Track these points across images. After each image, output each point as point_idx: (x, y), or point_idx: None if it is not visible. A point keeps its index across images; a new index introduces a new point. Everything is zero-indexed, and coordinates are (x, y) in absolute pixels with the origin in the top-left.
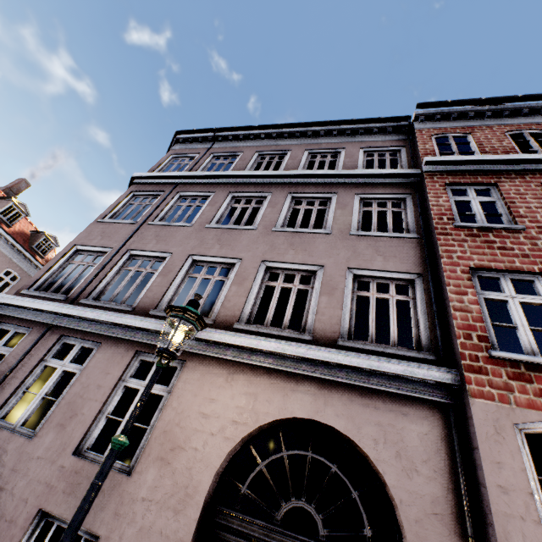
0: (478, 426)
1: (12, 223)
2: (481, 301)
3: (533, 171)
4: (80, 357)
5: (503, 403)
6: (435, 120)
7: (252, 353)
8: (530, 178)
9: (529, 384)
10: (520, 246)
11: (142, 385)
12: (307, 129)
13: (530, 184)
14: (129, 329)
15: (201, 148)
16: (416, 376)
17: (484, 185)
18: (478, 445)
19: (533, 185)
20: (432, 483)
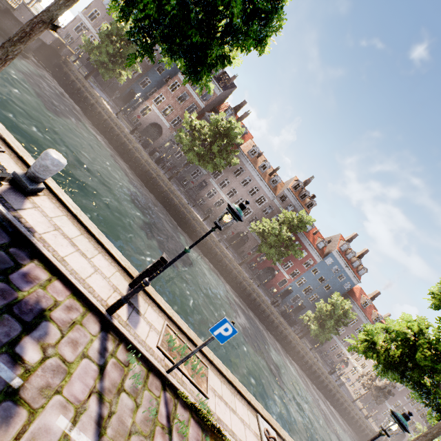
0: None
1: None
2: None
3: None
4: None
5: None
6: None
7: None
8: None
9: None
10: None
11: None
12: None
13: None
14: None
15: None
16: (412, 436)
17: None
18: None
19: None
20: (407, 438)
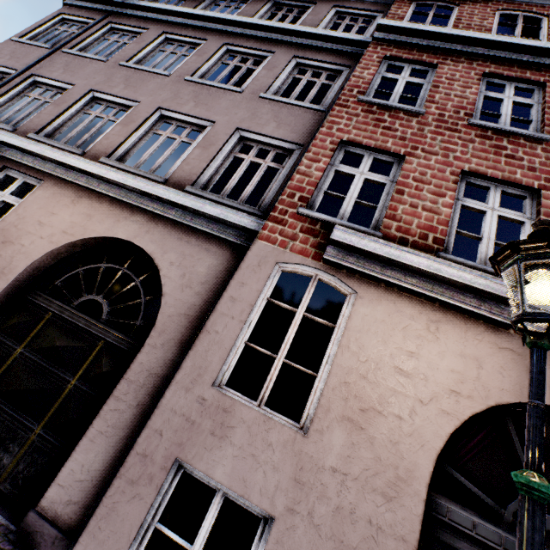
0: (247, 259)
1: None
2: (331, 172)
3: (486, 58)
4: None
5: (280, 247)
6: None
7: (103, 183)
8: (477, 65)
9: (314, 238)
10: (405, 129)
11: (0, 195)
12: None
13: (472, 71)
14: (1, 146)
15: None
16: (227, 219)
17: (426, 65)
18: (237, 271)
19: (474, 72)
20: (198, 296)
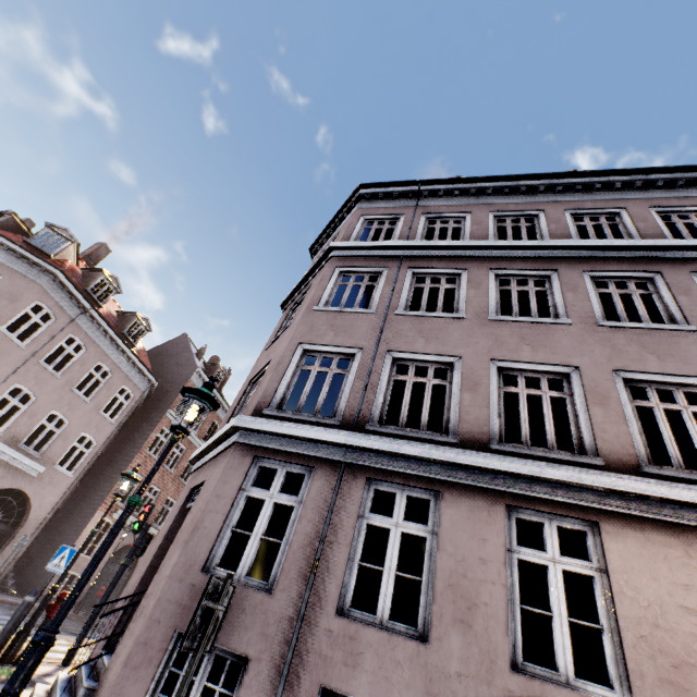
0: None
1: (102, 303)
2: None
3: None
4: None
5: None
6: None
7: None
8: None
9: None
10: None
11: (547, 559)
12: (556, 182)
13: None
14: (477, 472)
15: (402, 207)
16: None
17: None
18: None
19: None
20: None
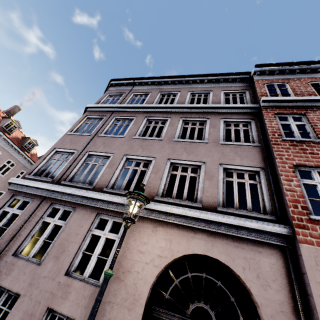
0: (306, 260)
1: (11, 132)
2: (301, 185)
3: None
4: (55, 213)
5: (319, 247)
6: (266, 74)
7: (167, 215)
8: None
9: None
10: None
11: (102, 233)
12: (189, 79)
13: None
14: (92, 200)
15: (126, 89)
16: (266, 230)
17: (298, 114)
18: (306, 272)
19: None
20: (279, 293)
